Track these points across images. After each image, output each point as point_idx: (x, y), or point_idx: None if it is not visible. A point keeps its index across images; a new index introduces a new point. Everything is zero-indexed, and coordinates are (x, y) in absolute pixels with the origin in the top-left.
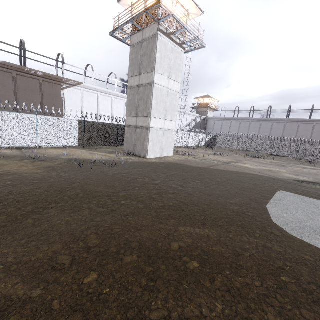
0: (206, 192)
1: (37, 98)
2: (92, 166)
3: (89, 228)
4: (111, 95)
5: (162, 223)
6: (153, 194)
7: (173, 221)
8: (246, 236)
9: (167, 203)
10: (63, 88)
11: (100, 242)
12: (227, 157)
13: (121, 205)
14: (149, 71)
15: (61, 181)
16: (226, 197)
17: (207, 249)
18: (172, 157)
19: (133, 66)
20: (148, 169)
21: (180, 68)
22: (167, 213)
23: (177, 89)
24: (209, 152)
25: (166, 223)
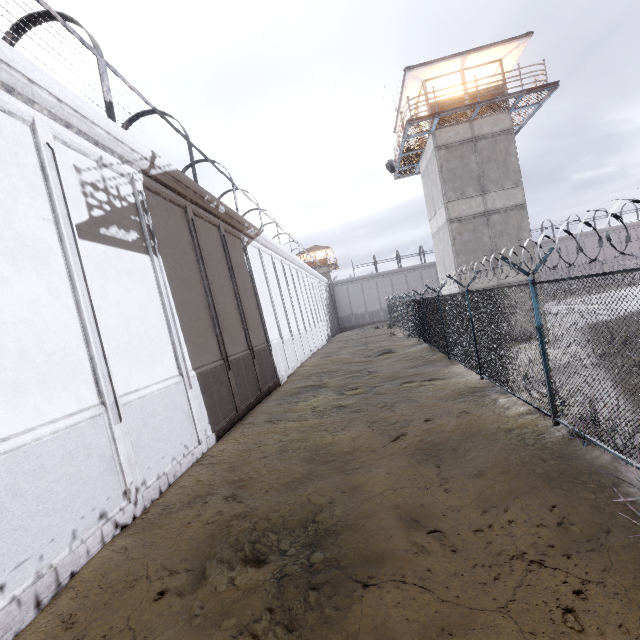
0: None
1: (227, 279)
2: None
3: None
4: (280, 256)
5: None
6: None
7: None
8: None
9: None
10: (244, 246)
11: None
12: None
13: None
14: (509, 186)
15: None
16: None
17: None
18: None
19: (459, 180)
20: None
21: None
22: None
23: None
24: None
25: None
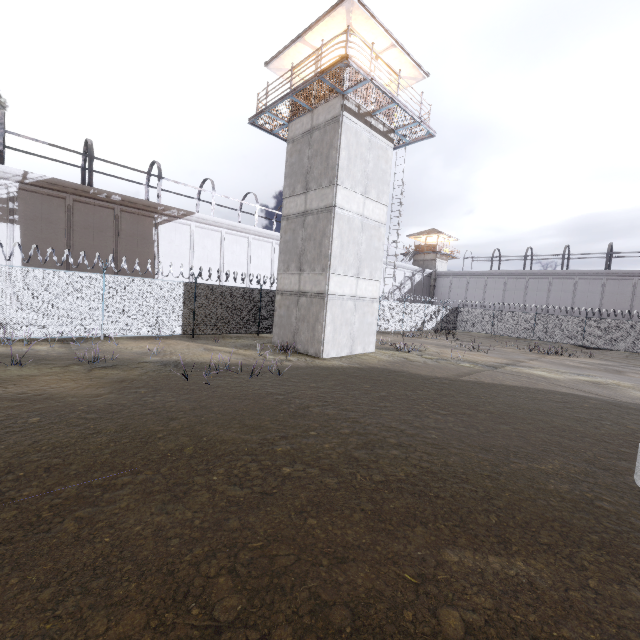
0: (473, 440)
1: (108, 242)
2: (210, 377)
3: (212, 551)
4: (247, 233)
5: (395, 538)
6: (353, 448)
7: (422, 529)
8: (633, 583)
9: (391, 474)
10: (157, 223)
11: (244, 604)
12: (489, 354)
13: (282, 478)
14: (325, 184)
15: (146, 414)
16: (525, 454)
17: (547, 634)
18: (374, 354)
19: (293, 176)
20: (328, 384)
21: (386, 178)
22: (399, 503)
23: (380, 218)
24: (447, 342)
25: (407, 538)
